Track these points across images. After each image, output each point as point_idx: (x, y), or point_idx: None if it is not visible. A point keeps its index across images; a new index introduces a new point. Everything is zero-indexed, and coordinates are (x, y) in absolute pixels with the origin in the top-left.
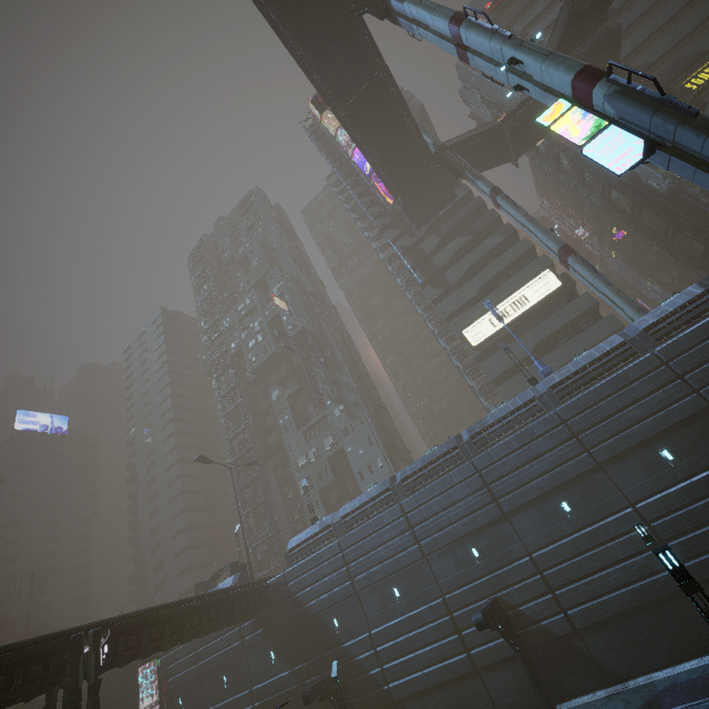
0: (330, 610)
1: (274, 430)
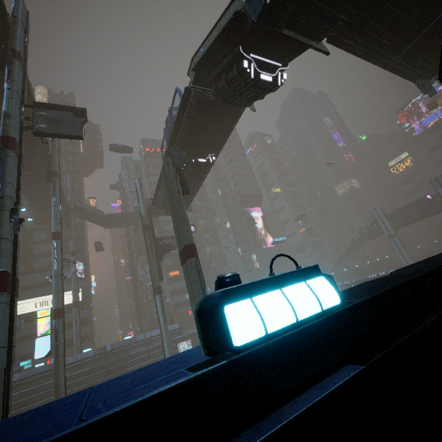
0: None
1: None
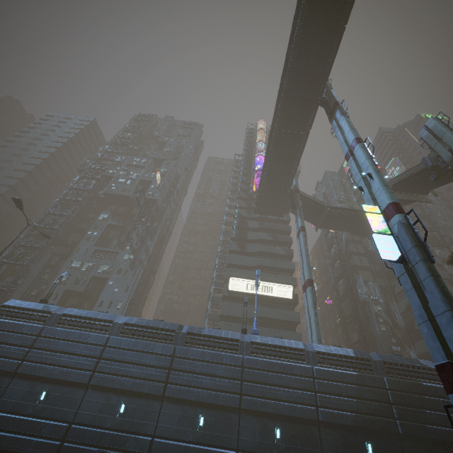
0: None
1: (81, 232)
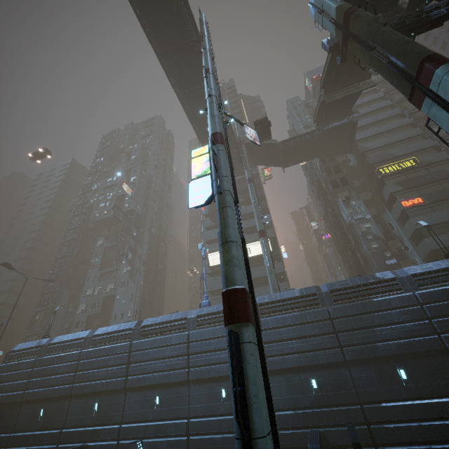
0: (2, 406)
1: (86, 264)
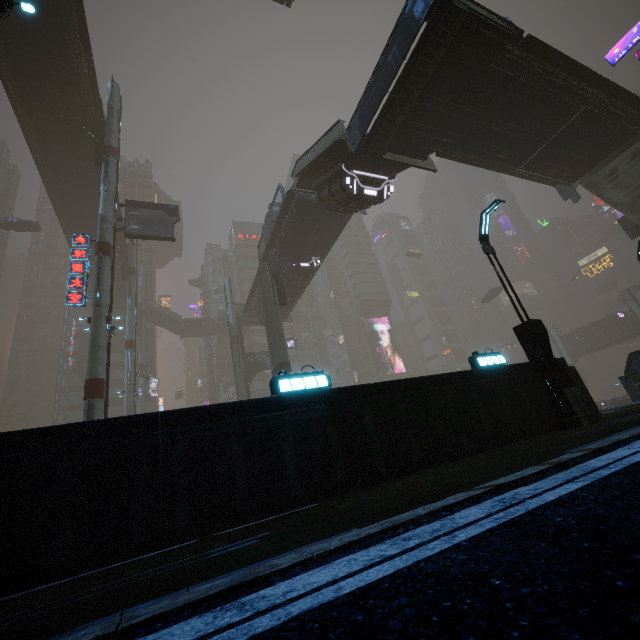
0: None
1: None
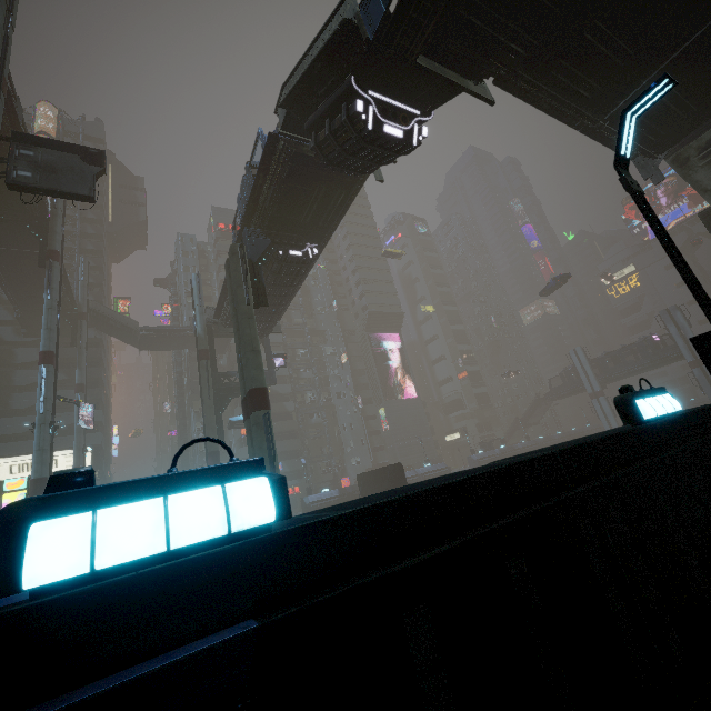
0: None
1: None
